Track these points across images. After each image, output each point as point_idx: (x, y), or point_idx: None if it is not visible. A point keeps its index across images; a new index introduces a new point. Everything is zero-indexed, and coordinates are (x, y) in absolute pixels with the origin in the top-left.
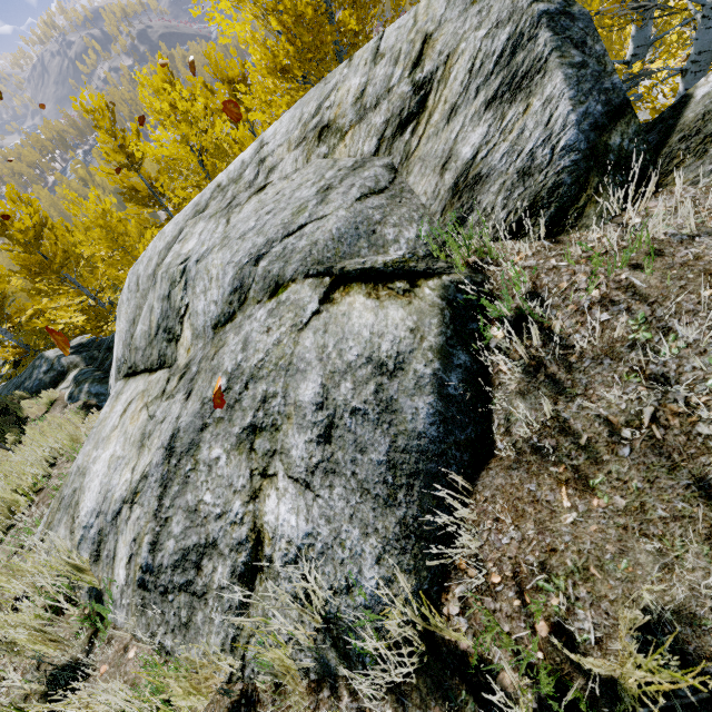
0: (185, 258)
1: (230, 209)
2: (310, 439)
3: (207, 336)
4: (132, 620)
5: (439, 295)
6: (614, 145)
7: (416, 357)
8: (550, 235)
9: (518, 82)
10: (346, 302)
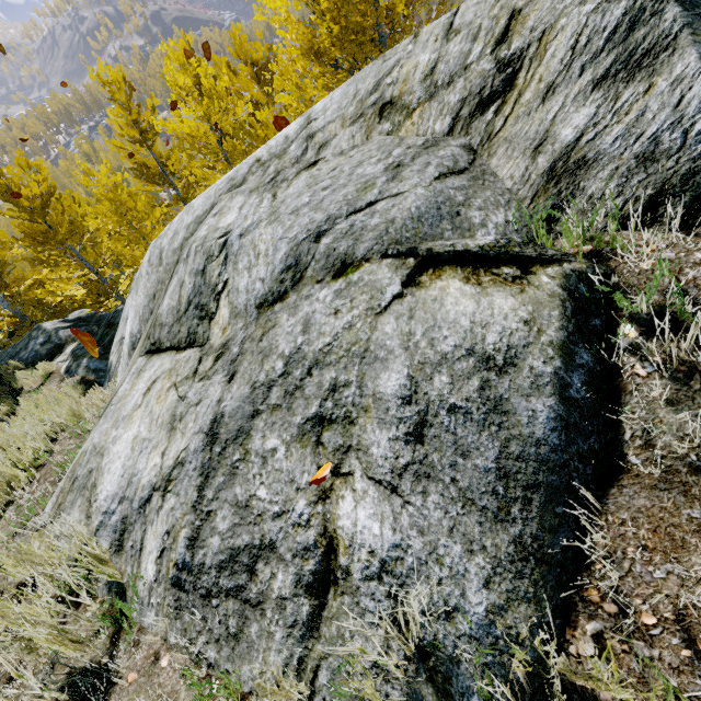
0: (224, 232)
1: (276, 184)
2: (396, 437)
3: (249, 316)
4: (164, 622)
5: (560, 284)
6: None
7: (532, 353)
8: (683, 227)
9: (638, 60)
10: (437, 286)
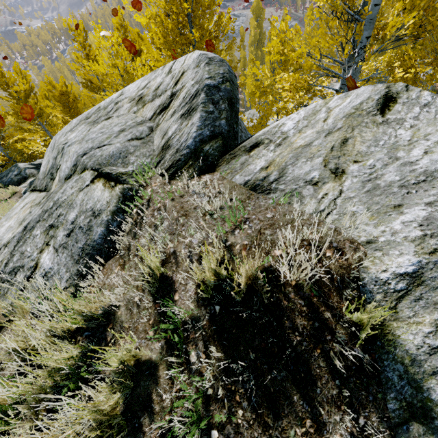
0: (66, 142)
1: (94, 124)
2: (65, 234)
3: (62, 182)
4: None
5: (120, 191)
6: (205, 150)
7: (105, 213)
8: (170, 179)
9: (190, 112)
10: (97, 184)
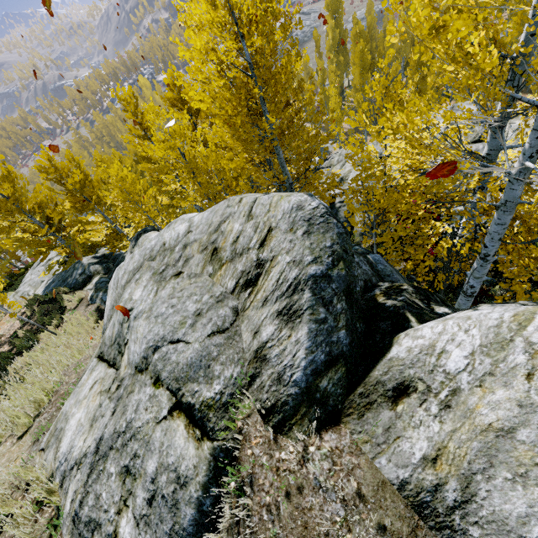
0: (131, 307)
1: (161, 279)
2: (145, 498)
3: (132, 369)
4: (68, 536)
5: (210, 453)
6: (322, 387)
7: (193, 484)
8: (275, 431)
9: (291, 314)
10: (177, 422)
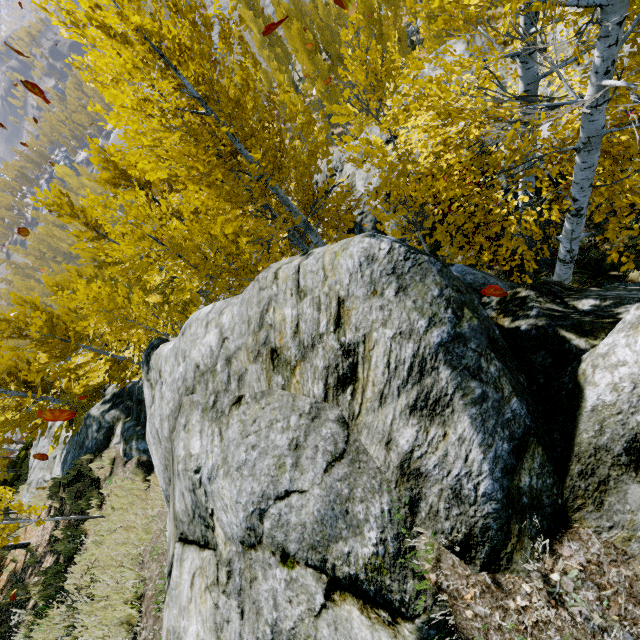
0: (197, 466)
1: (218, 415)
2: None
3: (237, 545)
4: None
5: (417, 637)
6: (525, 486)
7: None
8: (489, 570)
9: (432, 405)
10: (345, 608)
